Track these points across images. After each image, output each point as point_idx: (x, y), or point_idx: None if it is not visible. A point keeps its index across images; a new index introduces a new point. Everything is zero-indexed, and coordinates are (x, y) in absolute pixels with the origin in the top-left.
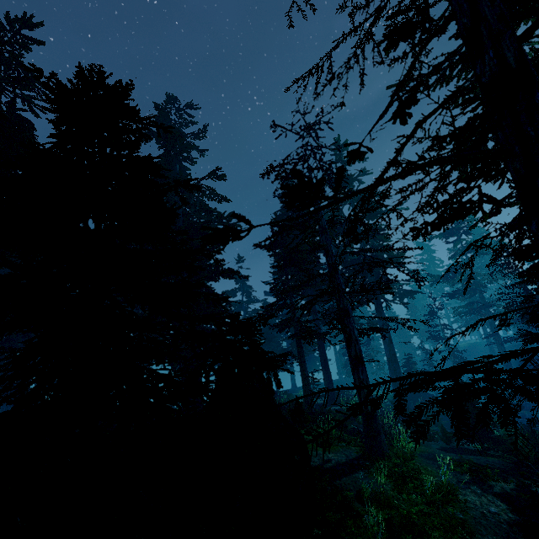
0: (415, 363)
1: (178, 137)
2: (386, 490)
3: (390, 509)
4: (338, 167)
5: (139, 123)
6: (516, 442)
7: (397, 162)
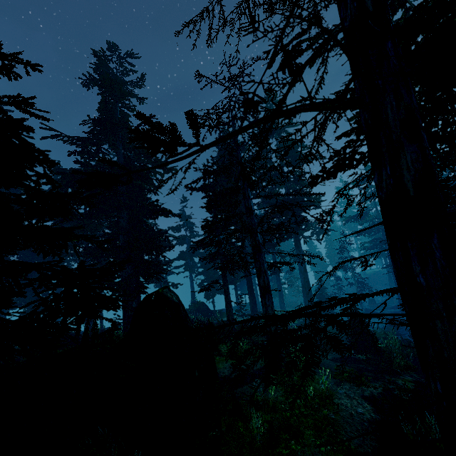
0: (326, 288)
1: (115, 84)
2: (277, 396)
3: (276, 412)
4: (187, 111)
5: (4, 59)
6: (295, 401)
7: (256, 109)
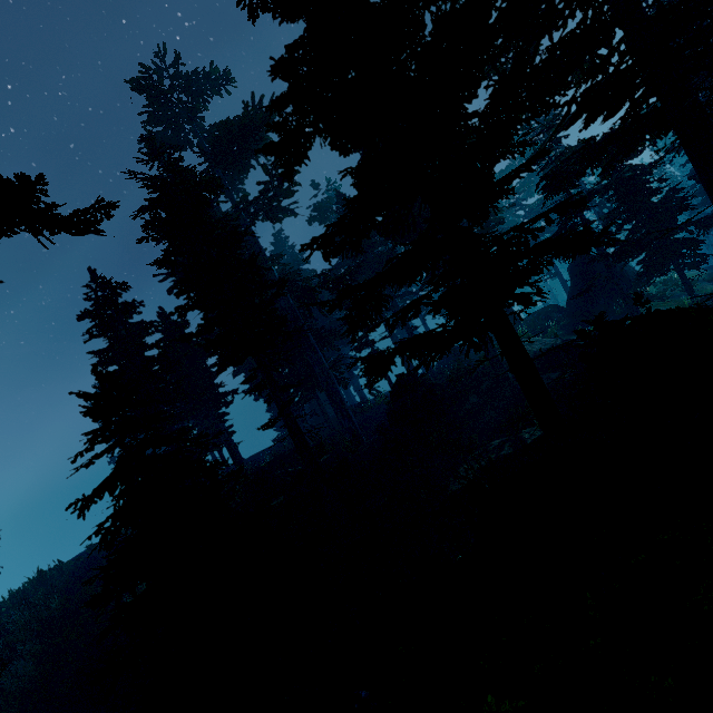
0: None
1: None
2: None
3: None
4: None
5: None
6: None
7: None
